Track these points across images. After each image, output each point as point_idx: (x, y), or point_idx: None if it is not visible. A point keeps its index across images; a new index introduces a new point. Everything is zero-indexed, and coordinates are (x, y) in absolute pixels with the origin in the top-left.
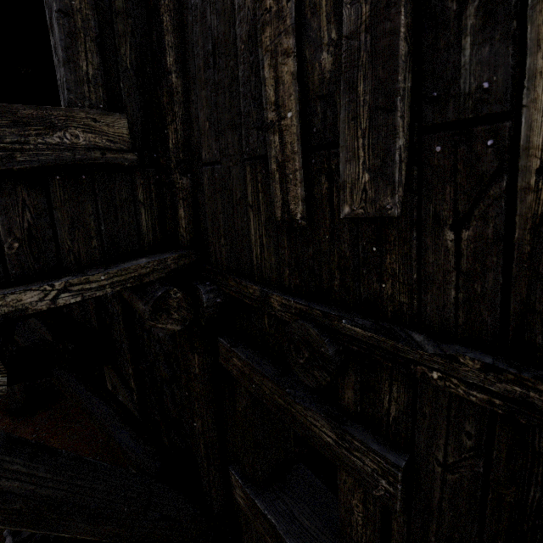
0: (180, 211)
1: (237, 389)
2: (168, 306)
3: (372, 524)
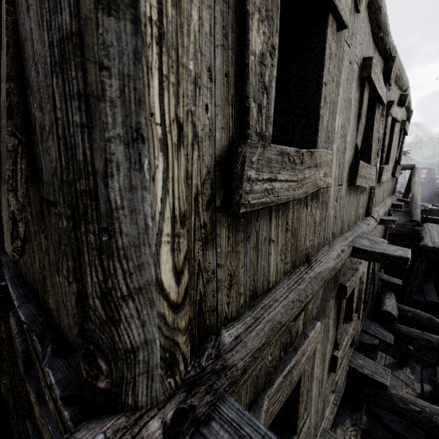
0: None
1: None
2: None
3: None
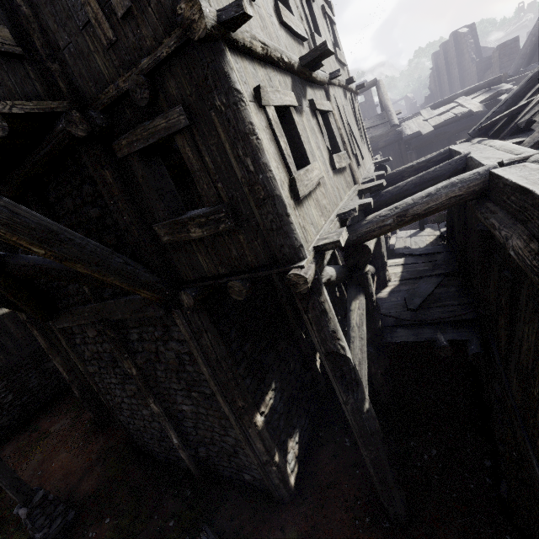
0: (60, 84)
1: (134, 169)
2: (74, 121)
3: (193, 150)
